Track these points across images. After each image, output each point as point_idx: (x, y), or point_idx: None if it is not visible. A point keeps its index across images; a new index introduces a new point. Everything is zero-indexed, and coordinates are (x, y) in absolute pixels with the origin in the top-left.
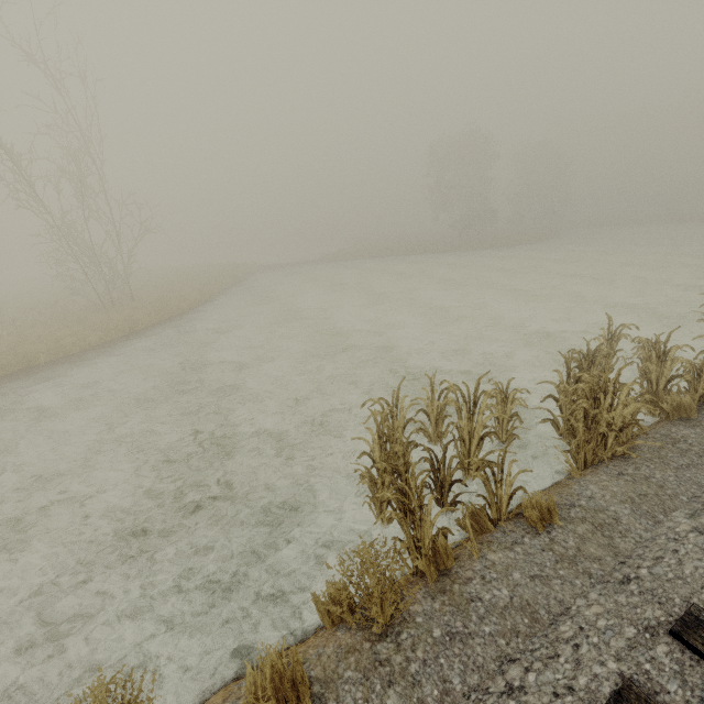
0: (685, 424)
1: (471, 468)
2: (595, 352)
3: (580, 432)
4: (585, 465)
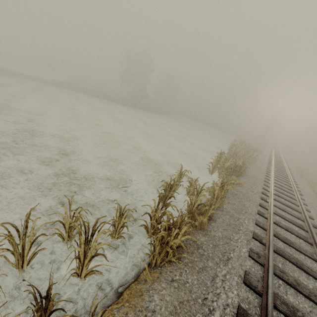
0: (202, 233)
1: (83, 272)
2: (173, 185)
3: (157, 250)
4: (156, 264)
